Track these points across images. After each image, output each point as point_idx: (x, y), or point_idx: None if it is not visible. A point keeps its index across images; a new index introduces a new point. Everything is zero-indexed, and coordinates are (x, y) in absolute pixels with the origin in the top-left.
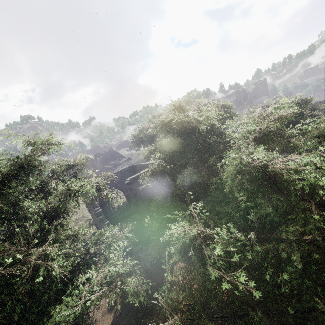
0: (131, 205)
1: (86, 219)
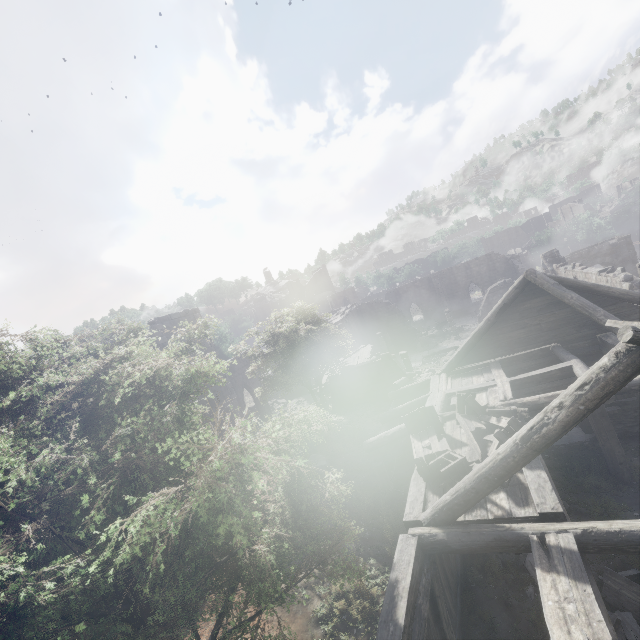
0: None
1: None
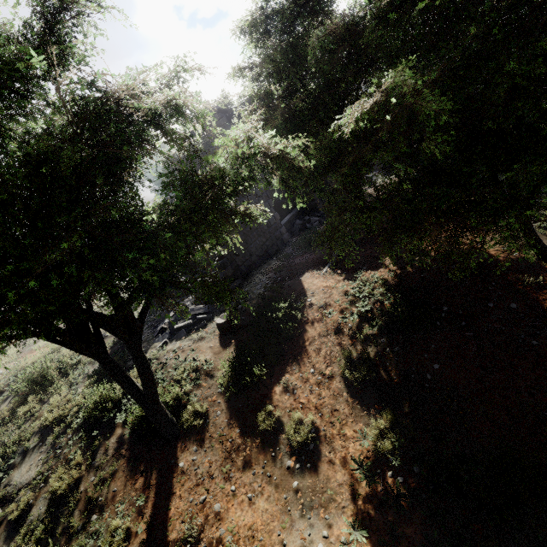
0: None
1: None
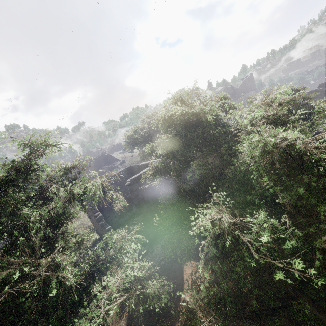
0: (133, 207)
1: (85, 226)
